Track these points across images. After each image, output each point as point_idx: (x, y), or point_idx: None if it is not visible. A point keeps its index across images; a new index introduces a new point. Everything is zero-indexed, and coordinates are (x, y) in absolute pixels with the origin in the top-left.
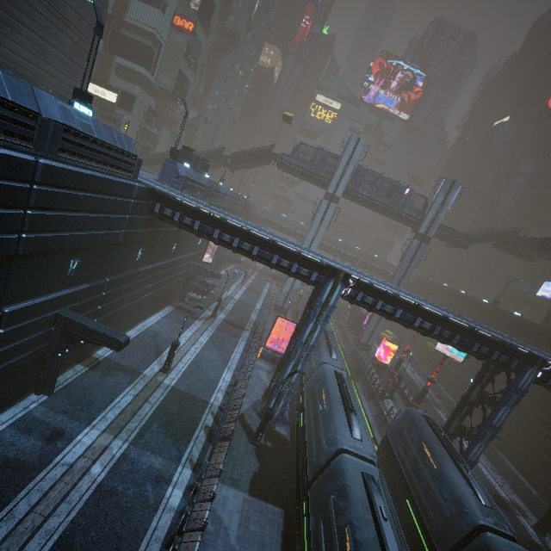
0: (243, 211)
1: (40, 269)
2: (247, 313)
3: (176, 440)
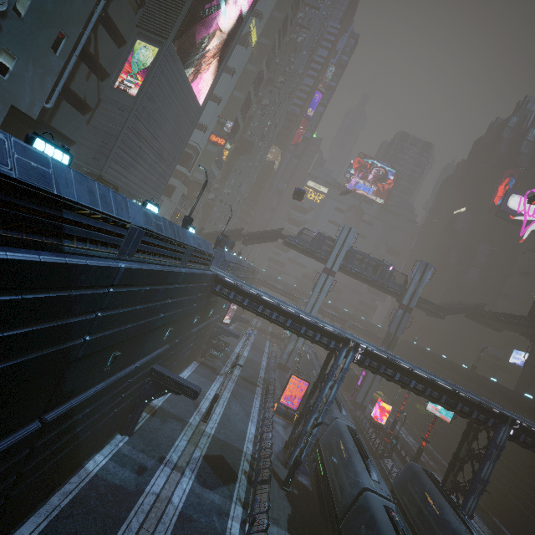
0: (252, 277)
1: (157, 335)
2: (256, 370)
3: (226, 481)
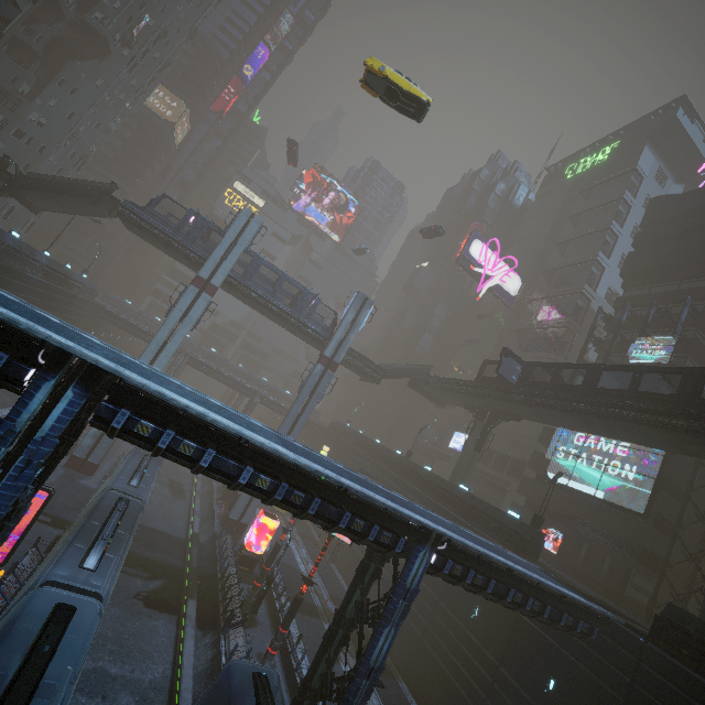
0: (45, 282)
1: None
2: None
3: None
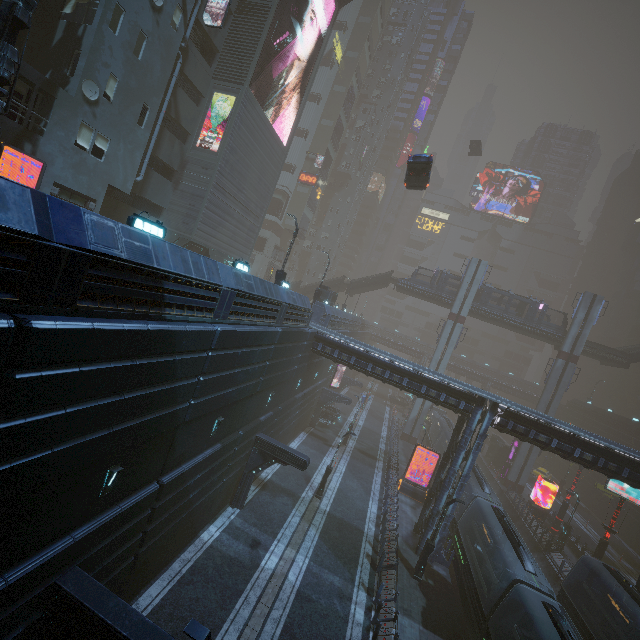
0: (361, 332)
1: (258, 401)
2: (375, 441)
3: (346, 563)
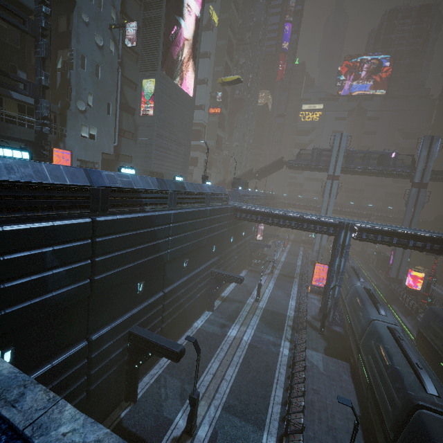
0: (272, 202)
1: (207, 250)
2: (293, 268)
3: (276, 330)
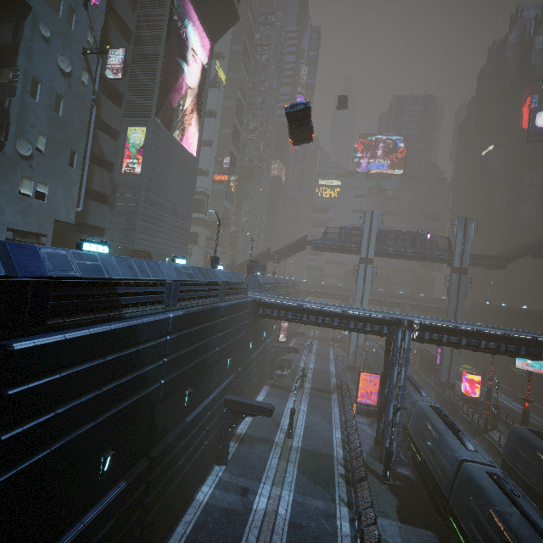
0: (293, 291)
1: (219, 368)
2: (326, 378)
3: (324, 487)
